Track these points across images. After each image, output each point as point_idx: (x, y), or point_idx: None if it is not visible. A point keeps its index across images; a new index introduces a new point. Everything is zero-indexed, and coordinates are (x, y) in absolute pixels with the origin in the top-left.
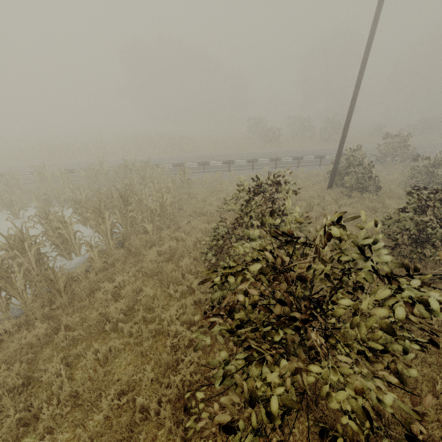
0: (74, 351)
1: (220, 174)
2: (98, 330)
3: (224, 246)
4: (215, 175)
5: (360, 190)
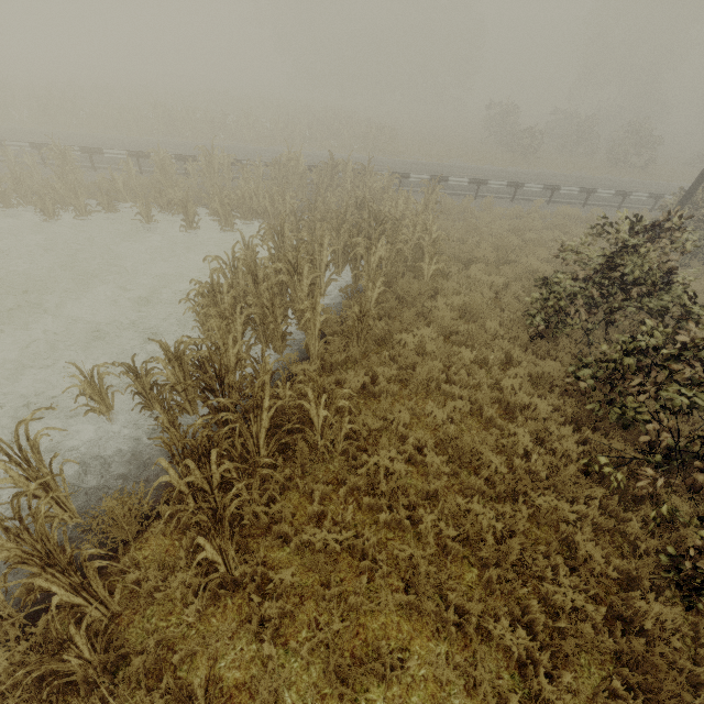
0: (408, 405)
1: (472, 201)
2: (418, 388)
3: (559, 309)
4: (462, 202)
5: (697, 258)
